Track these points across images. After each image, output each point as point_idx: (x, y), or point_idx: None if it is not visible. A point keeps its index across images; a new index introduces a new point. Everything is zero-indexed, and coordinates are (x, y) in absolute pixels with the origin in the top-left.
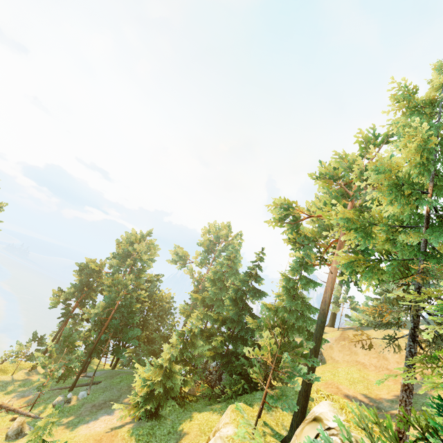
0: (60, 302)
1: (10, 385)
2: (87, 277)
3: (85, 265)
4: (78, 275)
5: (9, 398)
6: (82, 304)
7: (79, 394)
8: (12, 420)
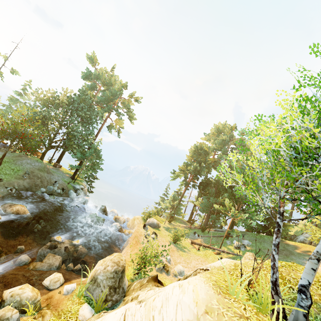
0: (179, 175)
1: (170, 230)
2: (197, 158)
3: (200, 146)
4: (189, 156)
5: (184, 238)
6: (197, 178)
7: (245, 241)
8: (217, 254)
